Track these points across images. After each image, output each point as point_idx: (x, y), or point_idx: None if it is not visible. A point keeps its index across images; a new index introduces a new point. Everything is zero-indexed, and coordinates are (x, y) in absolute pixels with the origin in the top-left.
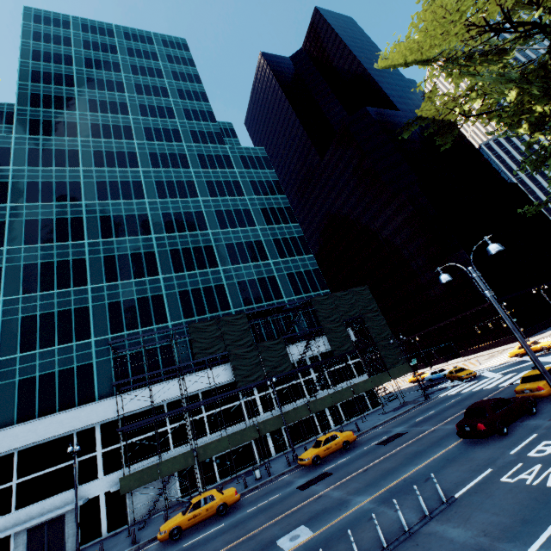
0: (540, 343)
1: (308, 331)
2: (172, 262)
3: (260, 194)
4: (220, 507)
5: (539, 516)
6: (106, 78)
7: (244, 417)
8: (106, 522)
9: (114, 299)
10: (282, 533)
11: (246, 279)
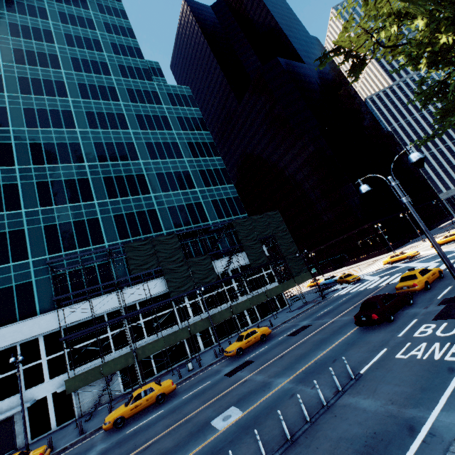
0: (406, 253)
1: (230, 249)
2: (106, 188)
3: (186, 129)
4: (159, 396)
5: (434, 384)
6: (27, 2)
7: (176, 321)
8: (54, 417)
9: (49, 222)
10: (215, 414)
11: (176, 205)
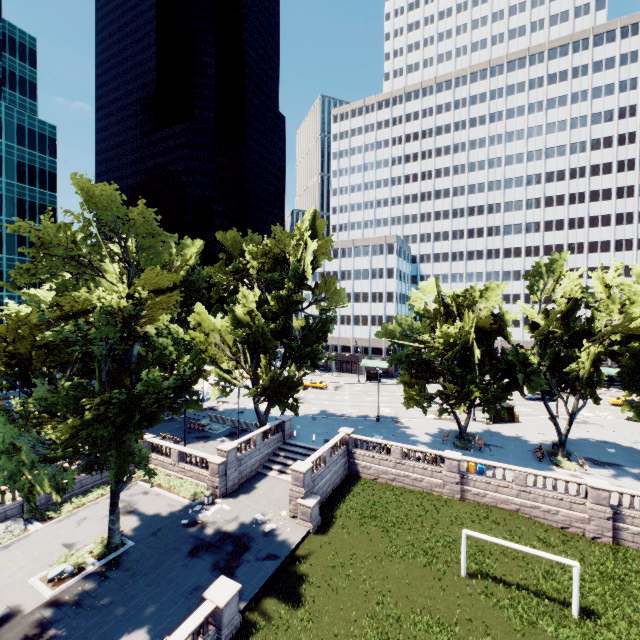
0: None
1: None
2: None
3: (25, 182)
4: None
5: None
6: None
7: None
8: None
9: None
10: None
11: None
